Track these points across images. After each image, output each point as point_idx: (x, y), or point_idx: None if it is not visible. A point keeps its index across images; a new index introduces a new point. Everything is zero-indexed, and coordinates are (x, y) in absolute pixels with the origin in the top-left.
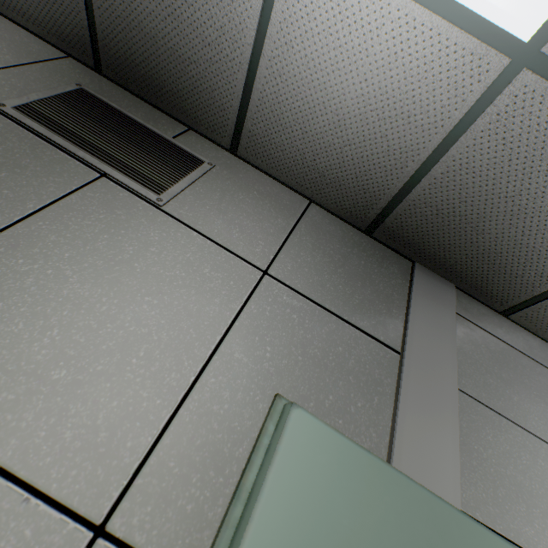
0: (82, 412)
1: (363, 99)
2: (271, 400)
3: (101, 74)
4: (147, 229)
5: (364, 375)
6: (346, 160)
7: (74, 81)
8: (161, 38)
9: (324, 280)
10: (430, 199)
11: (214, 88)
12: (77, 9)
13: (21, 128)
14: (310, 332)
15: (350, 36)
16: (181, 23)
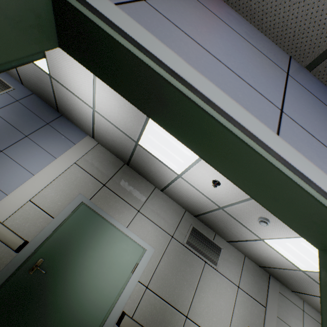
0: (219, 326)
1: (267, 256)
2: (243, 321)
3: (194, 216)
4: (216, 278)
5: (258, 314)
6: (259, 258)
7: (190, 223)
8: (219, 226)
9: (249, 286)
10: (277, 271)
11: (229, 236)
12: (197, 212)
13: (188, 249)
14: (248, 303)
15: (268, 251)
16: (227, 229)
